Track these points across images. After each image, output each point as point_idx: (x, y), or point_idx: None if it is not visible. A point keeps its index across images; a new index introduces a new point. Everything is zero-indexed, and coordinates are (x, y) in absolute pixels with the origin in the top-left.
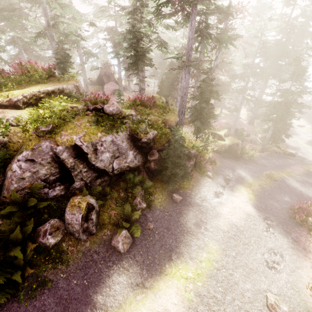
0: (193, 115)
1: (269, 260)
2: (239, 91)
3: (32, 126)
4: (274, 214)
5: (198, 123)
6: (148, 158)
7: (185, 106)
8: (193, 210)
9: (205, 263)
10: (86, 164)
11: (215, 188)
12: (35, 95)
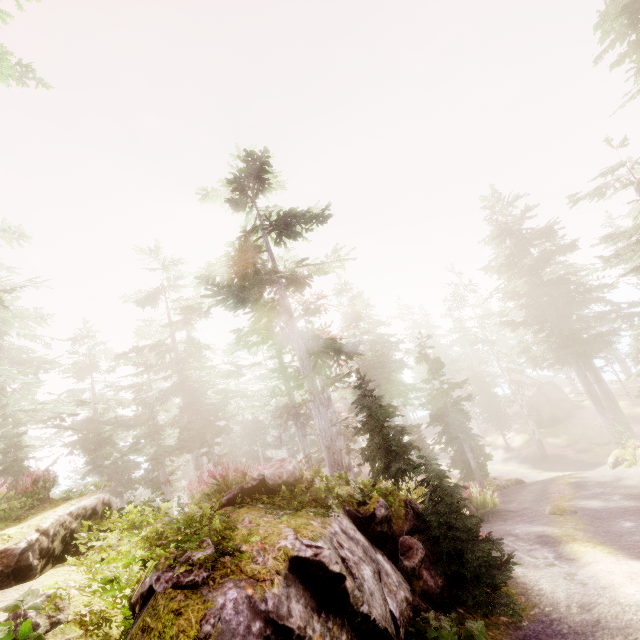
0: (377, 461)
1: None
2: None
3: (110, 604)
4: None
5: (401, 465)
6: (408, 563)
7: (340, 461)
8: None
9: None
10: (348, 622)
11: (550, 574)
12: (63, 525)
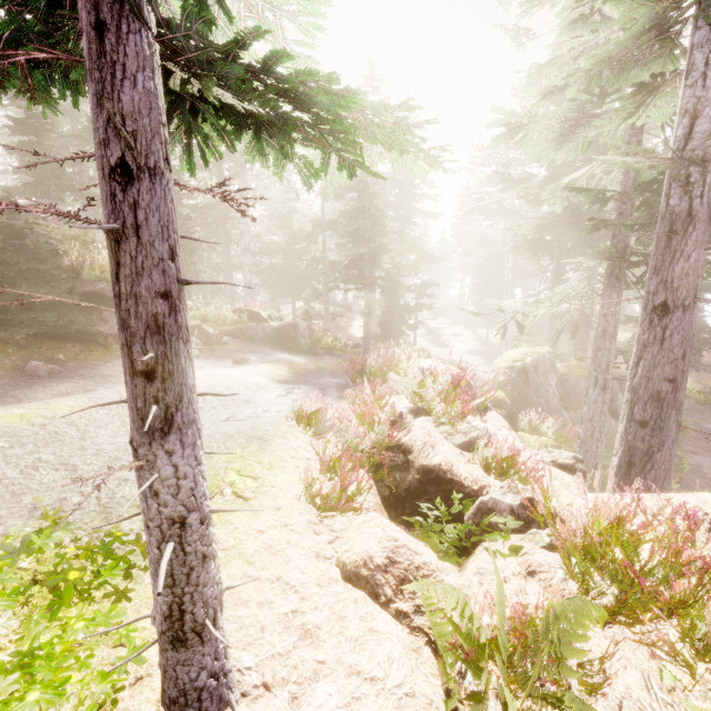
0: None
1: (240, 416)
2: (315, 265)
3: None
4: (318, 384)
5: None
6: None
7: None
8: (81, 381)
9: (1, 419)
10: None
11: None
12: None
